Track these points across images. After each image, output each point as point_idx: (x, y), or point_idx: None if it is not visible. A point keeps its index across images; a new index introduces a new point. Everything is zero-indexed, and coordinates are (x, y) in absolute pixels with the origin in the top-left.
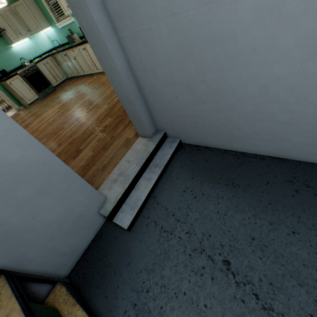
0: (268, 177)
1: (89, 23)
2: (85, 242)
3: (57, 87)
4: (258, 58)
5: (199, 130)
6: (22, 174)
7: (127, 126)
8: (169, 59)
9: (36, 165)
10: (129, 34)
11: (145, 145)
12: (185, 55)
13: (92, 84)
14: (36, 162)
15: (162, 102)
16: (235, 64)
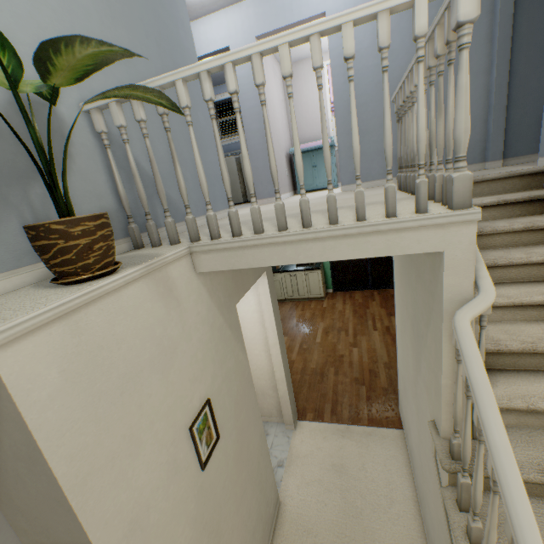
0: None
1: None
2: None
3: None
4: None
5: None
6: None
7: None
8: None
9: None
10: None
11: None
12: None
13: (301, 310)
14: None
15: None
16: None
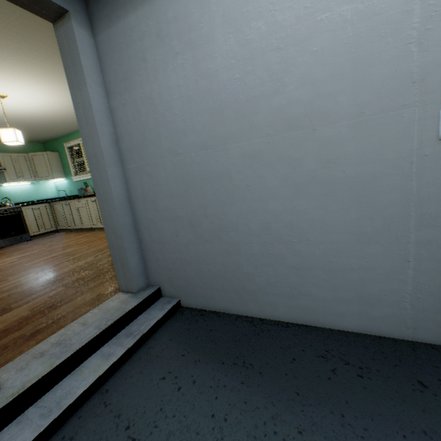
0: (294, 350)
1: (96, 150)
2: None
3: (35, 237)
4: (253, 194)
5: (204, 282)
6: None
7: (109, 279)
8: (171, 192)
9: None
10: (135, 166)
11: (123, 302)
12: (188, 189)
13: (86, 238)
14: None
15: (160, 241)
16: (234, 199)
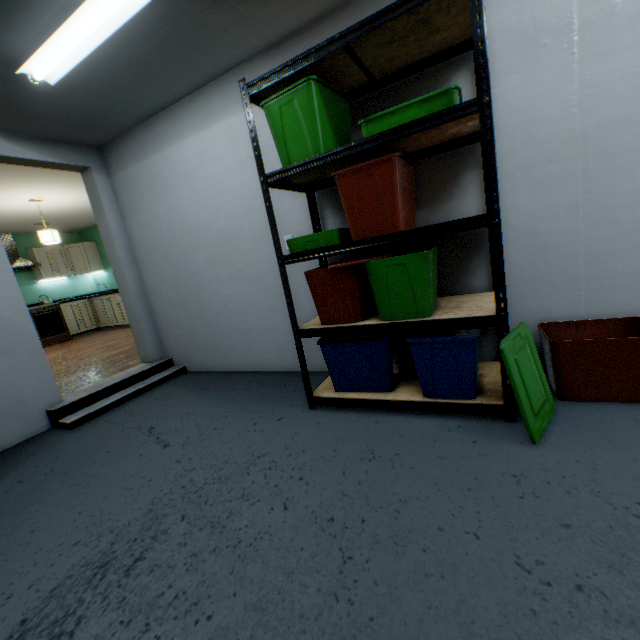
0: (238, 381)
1: (116, 257)
2: (10, 439)
3: (75, 336)
4: (215, 285)
5: (199, 350)
6: (1, 329)
7: (137, 358)
8: (170, 285)
9: (17, 328)
10: (145, 267)
11: (142, 367)
12: (179, 282)
13: (128, 333)
14: (18, 326)
15: (168, 322)
16: (206, 288)
